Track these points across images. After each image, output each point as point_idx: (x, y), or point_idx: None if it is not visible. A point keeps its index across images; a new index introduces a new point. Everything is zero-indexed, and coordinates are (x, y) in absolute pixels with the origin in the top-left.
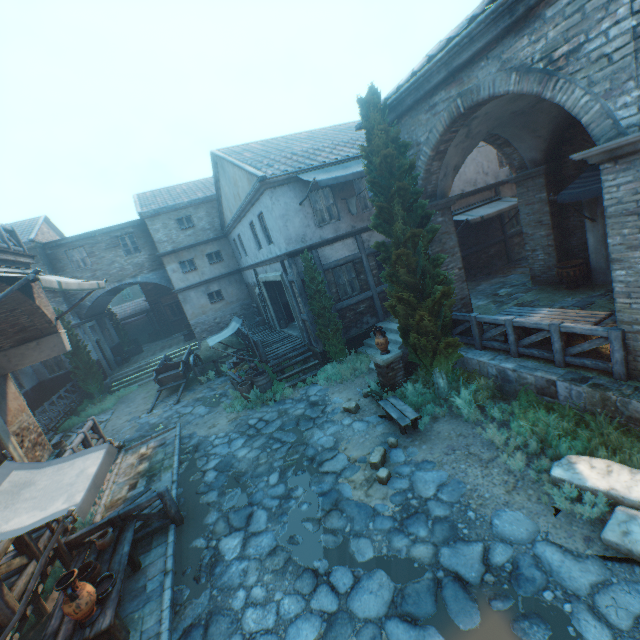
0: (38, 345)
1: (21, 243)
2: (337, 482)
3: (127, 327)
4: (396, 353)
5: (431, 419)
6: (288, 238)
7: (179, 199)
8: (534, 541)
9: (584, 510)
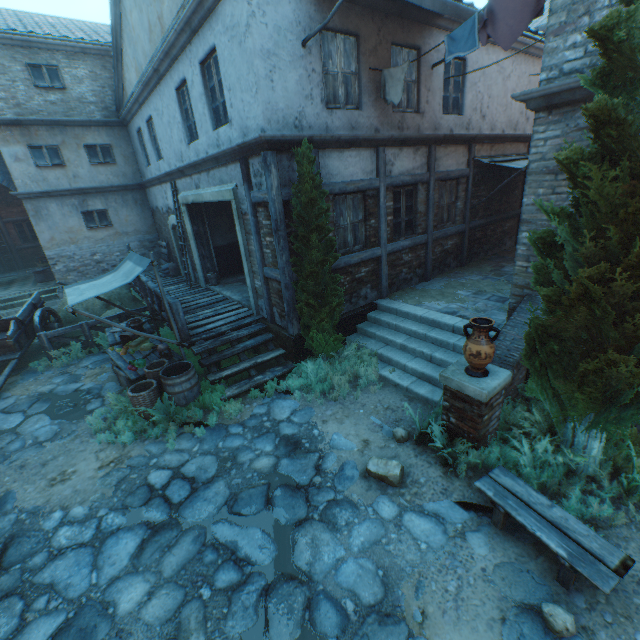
0: None
1: None
2: None
3: None
4: (505, 377)
5: None
6: (271, 107)
7: (36, 29)
8: None
9: None
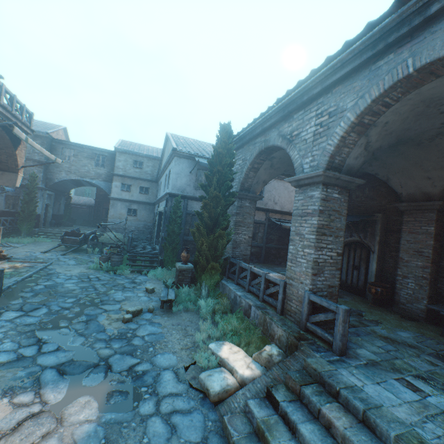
0: (2, 174)
1: (32, 122)
2: (101, 313)
3: (74, 210)
4: (190, 266)
5: (185, 310)
6: (175, 186)
7: (142, 151)
8: (167, 369)
9: (204, 362)
